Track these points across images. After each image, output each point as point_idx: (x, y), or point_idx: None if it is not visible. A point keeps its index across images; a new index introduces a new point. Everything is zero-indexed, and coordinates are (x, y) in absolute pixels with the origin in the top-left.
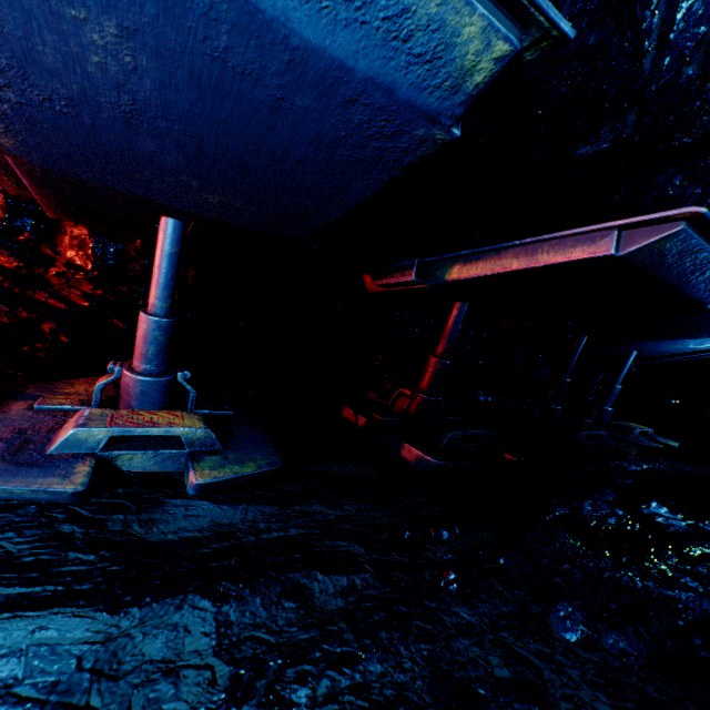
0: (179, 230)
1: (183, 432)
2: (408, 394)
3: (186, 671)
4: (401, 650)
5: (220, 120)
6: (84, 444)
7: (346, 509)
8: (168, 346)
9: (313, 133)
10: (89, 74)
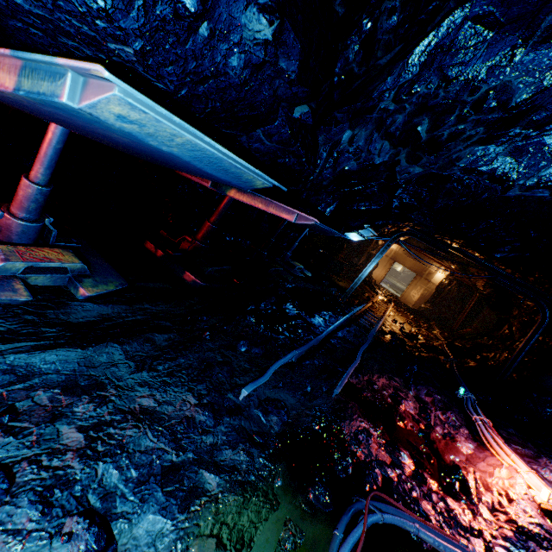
0: (66, 134)
1: (70, 265)
2: (190, 240)
3: (119, 365)
4: (190, 356)
5: (151, 153)
6: (10, 271)
7: (161, 307)
8: (44, 204)
9: (192, 170)
10: (95, 130)
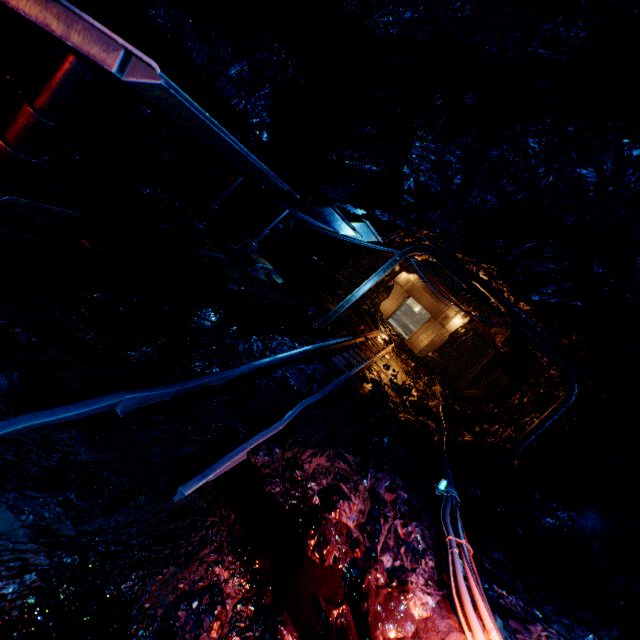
0: None
1: None
2: None
3: None
4: None
5: None
6: None
7: None
8: None
9: None
10: None
